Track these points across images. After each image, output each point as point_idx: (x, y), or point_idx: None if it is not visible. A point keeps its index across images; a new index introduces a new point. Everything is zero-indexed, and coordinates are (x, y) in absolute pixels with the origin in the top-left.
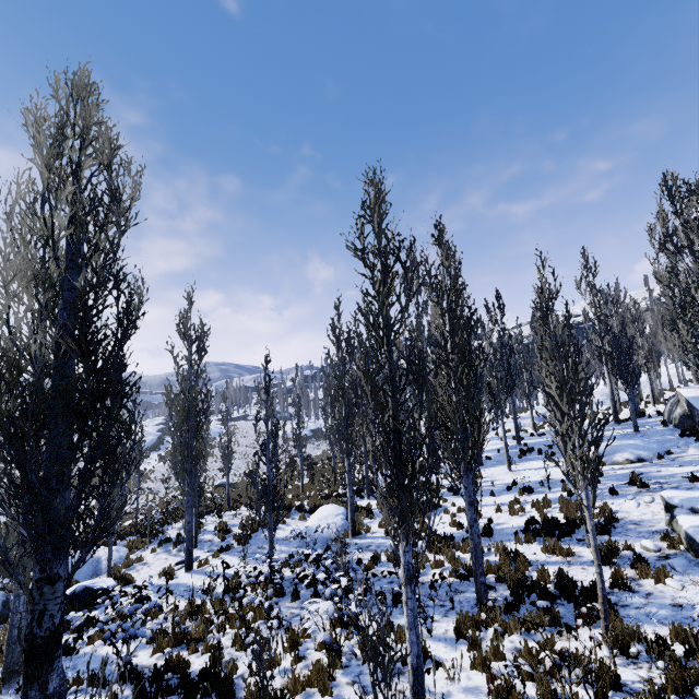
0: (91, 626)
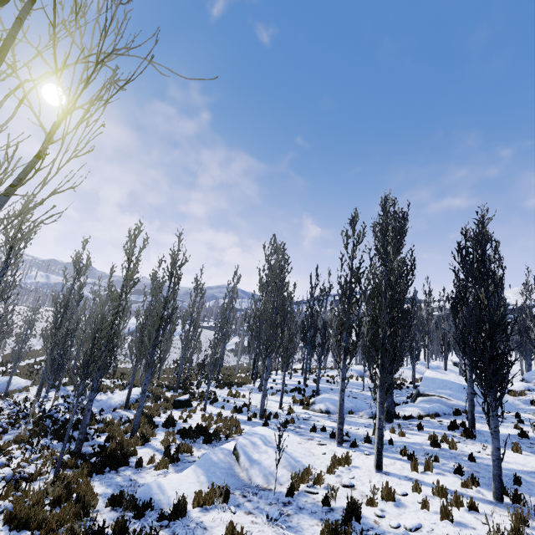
0: None
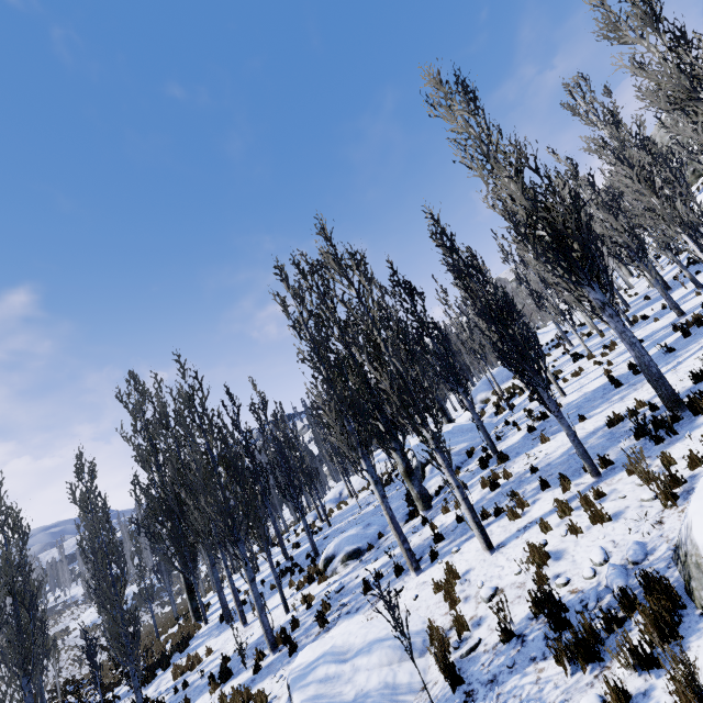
0: None
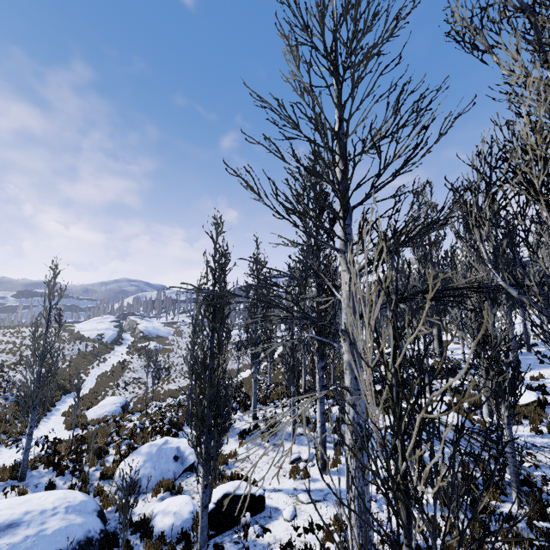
0: None
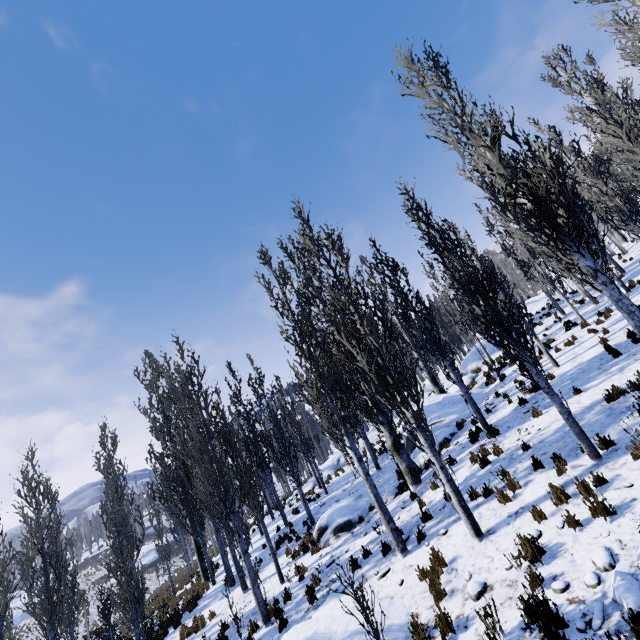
0: None
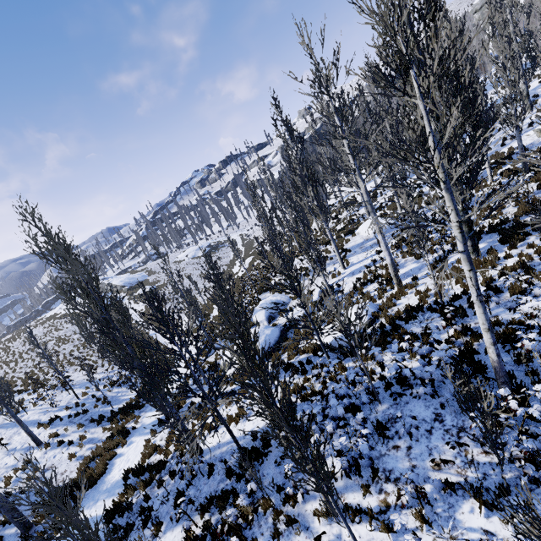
0: (370, 281)
